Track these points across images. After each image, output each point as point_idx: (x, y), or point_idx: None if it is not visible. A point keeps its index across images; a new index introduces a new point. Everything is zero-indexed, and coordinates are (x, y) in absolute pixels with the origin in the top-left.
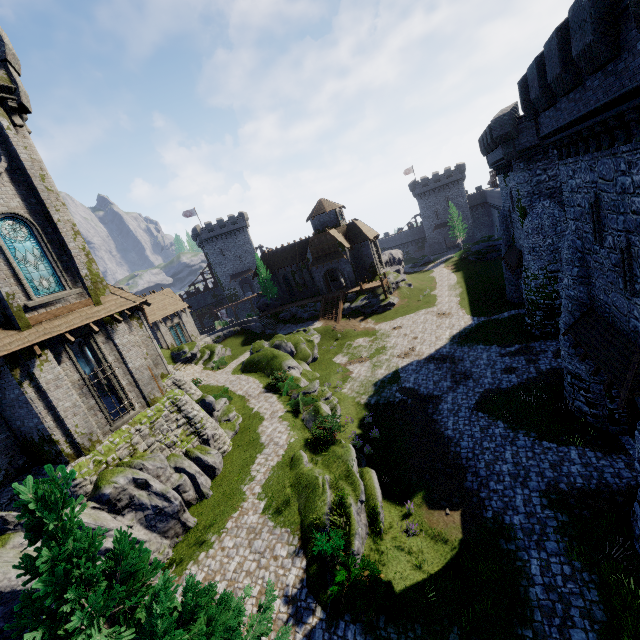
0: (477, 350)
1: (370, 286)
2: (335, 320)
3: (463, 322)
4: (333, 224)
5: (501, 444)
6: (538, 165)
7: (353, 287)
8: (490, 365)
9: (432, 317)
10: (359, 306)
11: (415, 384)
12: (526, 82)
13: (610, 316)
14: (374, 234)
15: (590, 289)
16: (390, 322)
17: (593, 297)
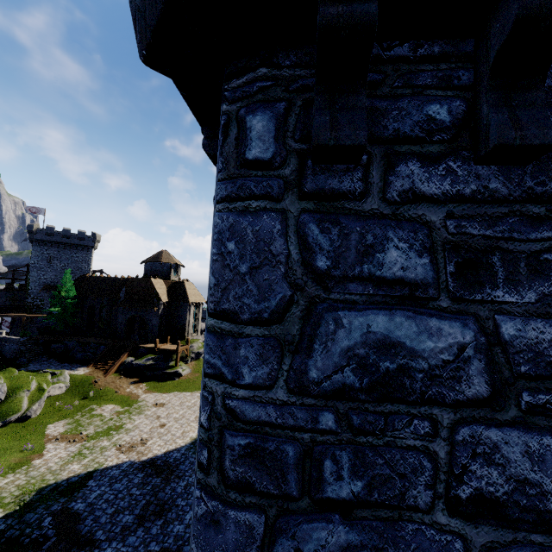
0: None
1: (166, 347)
2: (105, 372)
3: None
4: (163, 275)
5: None
6: None
7: (152, 342)
8: None
9: None
10: (141, 365)
11: (89, 506)
12: None
13: None
14: (199, 300)
15: None
16: (161, 394)
17: None
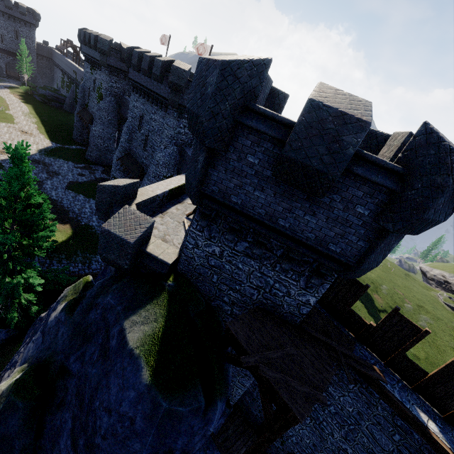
0: (60, 162)
1: None
2: None
3: (46, 143)
4: None
5: (84, 202)
6: (114, 78)
7: None
8: (70, 171)
9: (16, 132)
10: None
11: None
12: (130, 50)
13: (135, 157)
14: None
15: (130, 146)
16: None
17: (131, 149)
